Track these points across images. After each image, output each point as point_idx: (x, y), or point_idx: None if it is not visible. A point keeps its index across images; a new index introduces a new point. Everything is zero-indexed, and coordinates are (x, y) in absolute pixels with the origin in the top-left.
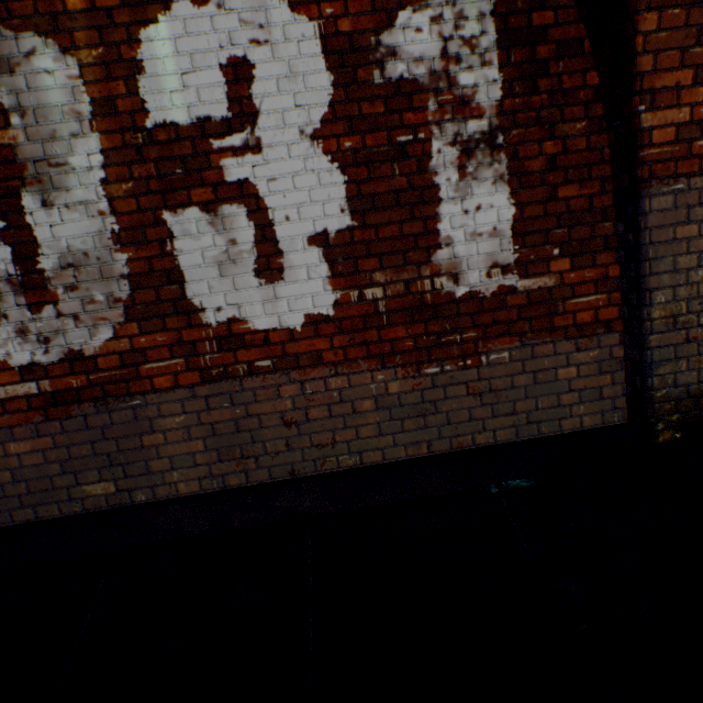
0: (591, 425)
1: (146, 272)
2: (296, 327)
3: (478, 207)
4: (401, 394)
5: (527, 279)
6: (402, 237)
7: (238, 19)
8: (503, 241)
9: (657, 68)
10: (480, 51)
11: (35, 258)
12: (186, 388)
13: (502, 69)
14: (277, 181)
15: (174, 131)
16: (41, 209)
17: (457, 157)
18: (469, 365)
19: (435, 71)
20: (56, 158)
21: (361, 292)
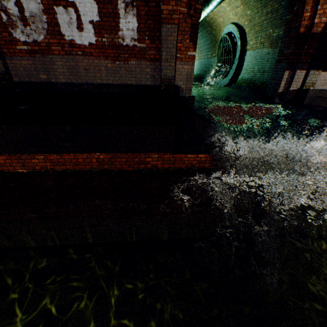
0: (153, 84)
1: (51, 23)
2: (87, 45)
3: (129, 22)
4: (111, 68)
5: (140, 44)
6: (111, 26)
7: None
8: (135, 33)
9: None
10: None
11: (24, 13)
12: (62, 55)
13: None
14: (81, 4)
15: None
16: None
17: (124, 7)
18: (126, 63)
19: None
20: None
21: (102, 39)
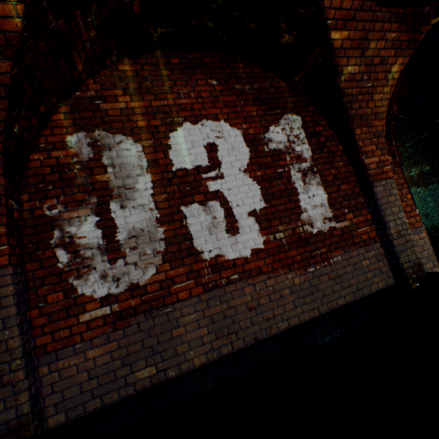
0: (382, 287)
1: (173, 236)
2: (247, 256)
3: (313, 195)
4: (300, 284)
5: (339, 223)
6: (286, 209)
7: (210, 129)
8: (326, 208)
9: (364, 145)
10: (300, 139)
11: (114, 234)
12: (195, 296)
13: (309, 145)
14: (231, 190)
15: (185, 171)
16: (119, 209)
17: (301, 176)
18: (326, 264)
19: (286, 146)
20: (129, 185)
21: (274, 235)
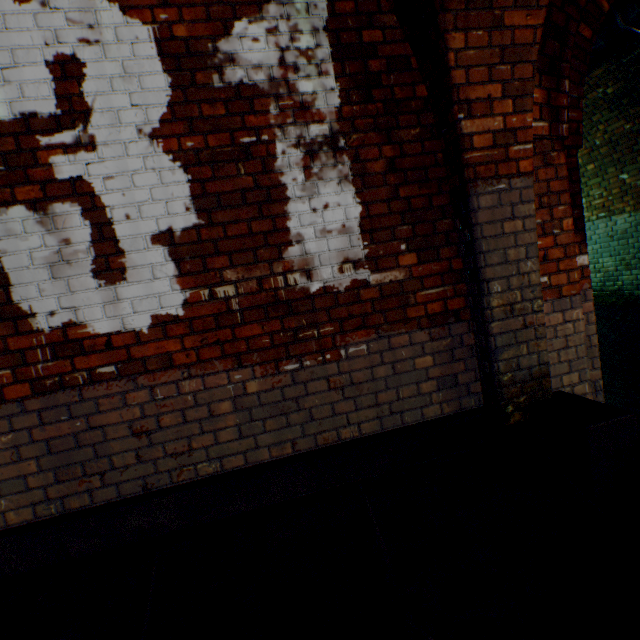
0: (451, 411)
1: None
2: (142, 329)
3: (326, 205)
4: (261, 393)
5: (379, 273)
6: (252, 235)
7: (66, 18)
8: (353, 237)
9: (470, 81)
10: (317, 61)
11: None
12: (14, 402)
13: (339, 79)
14: (115, 179)
15: None
16: None
17: (302, 158)
18: (329, 359)
19: (275, 78)
20: None
21: (213, 290)
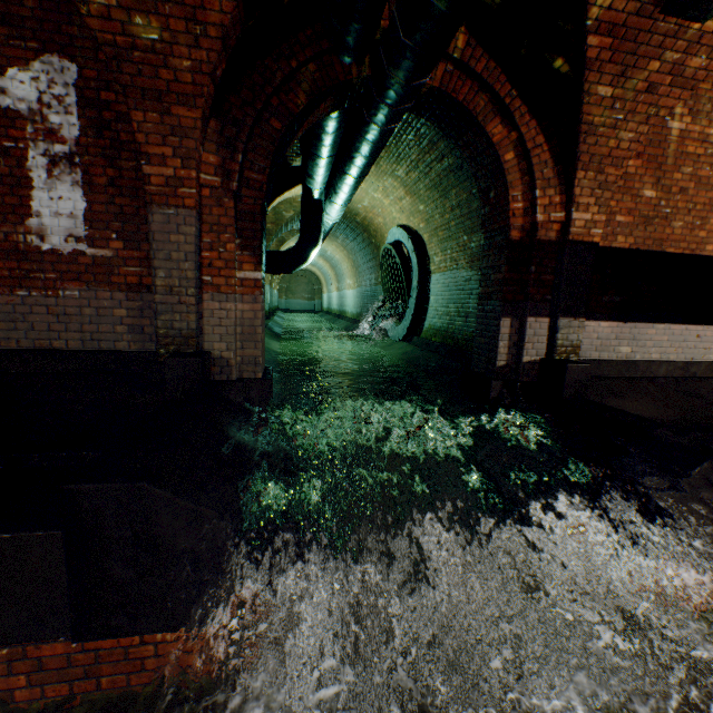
0: (138, 349)
1: None
2: None
3: (61, 197)
4: None
5: (95, 249)
6: (6, 205)
7: None
8: (79, 222)
9: (151, 143)
10: (66, 105)
11: None
12: None
13: (81, 119)
14: None
15: None
16: None
17: (48, 164)
18: (51, 295)
19: (34, 110)
20: None
21: None
